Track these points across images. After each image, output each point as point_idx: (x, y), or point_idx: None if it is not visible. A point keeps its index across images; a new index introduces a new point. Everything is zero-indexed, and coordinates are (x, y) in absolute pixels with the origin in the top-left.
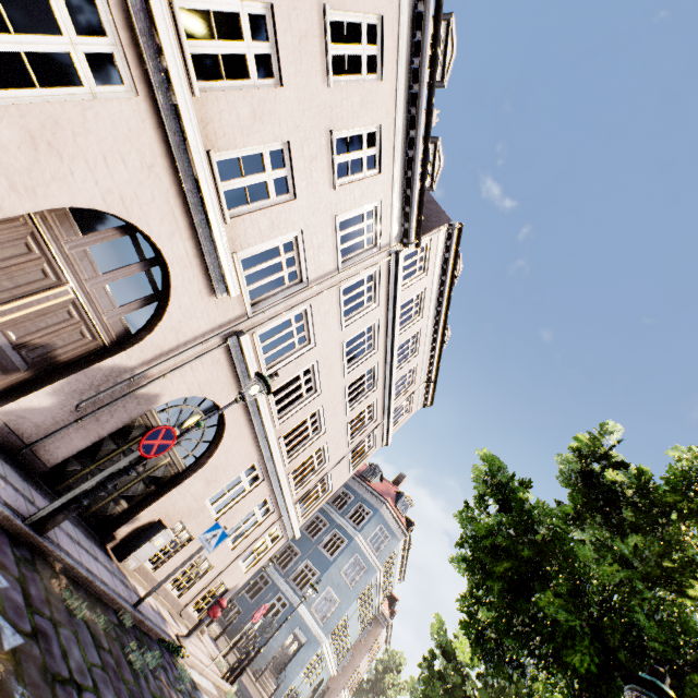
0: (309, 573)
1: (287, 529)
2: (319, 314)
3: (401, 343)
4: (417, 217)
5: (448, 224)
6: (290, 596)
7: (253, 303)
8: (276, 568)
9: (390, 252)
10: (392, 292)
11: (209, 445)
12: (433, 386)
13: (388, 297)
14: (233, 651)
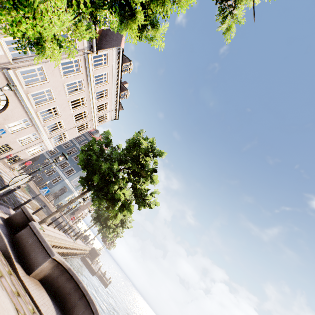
0: (72, 171)
1: (47, 146)
2: (49, 70)
3: (98, 91)
4: (95, 41)
5: (118, 47)
6: (63, 177)
7: (14, 59)
8: (59, 168)
9: (85, 53)
10: (88, 69)
11: (4, 107)
12: (118, 112)
13: (87, 71)
14: (37, 188)
